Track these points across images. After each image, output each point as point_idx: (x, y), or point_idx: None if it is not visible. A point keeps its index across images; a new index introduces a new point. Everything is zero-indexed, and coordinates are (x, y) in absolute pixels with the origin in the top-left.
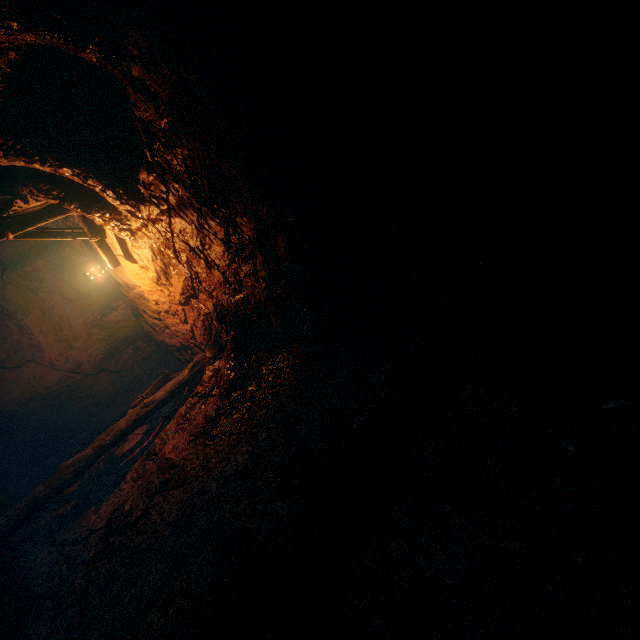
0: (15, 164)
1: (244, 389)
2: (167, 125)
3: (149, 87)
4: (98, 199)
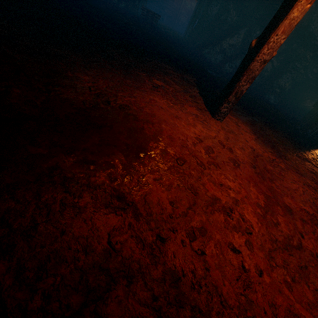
0: None
1: None
2: None
3: None
4: None
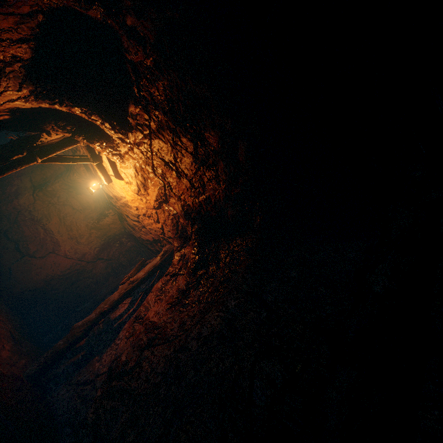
0: (42, 106)
1: (206, 268)
2: (152, 63)
3: (139, 32)
4: (98, 132)
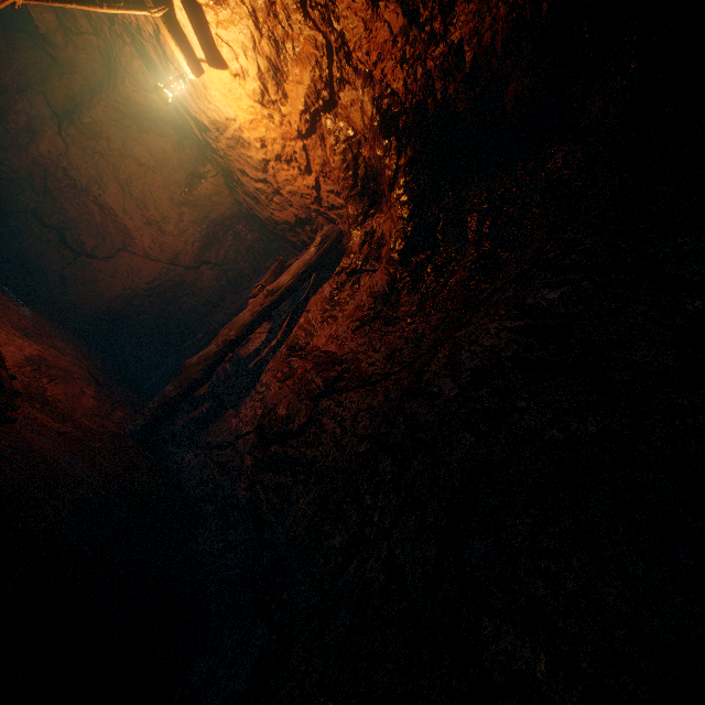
0: None
1: (433, 249)
2: None
3: None
4: None
